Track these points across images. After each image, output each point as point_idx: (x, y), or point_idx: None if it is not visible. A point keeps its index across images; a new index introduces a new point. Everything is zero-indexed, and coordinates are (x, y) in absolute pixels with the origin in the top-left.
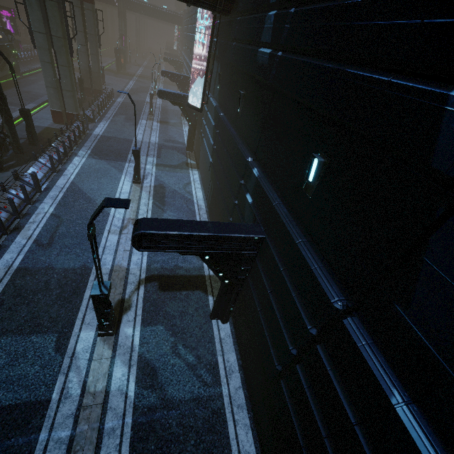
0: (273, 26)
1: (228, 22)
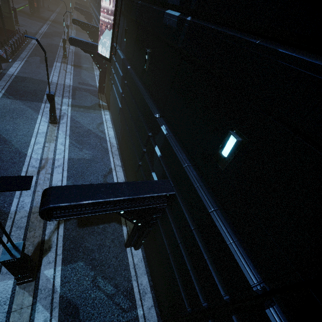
0: None
1: None
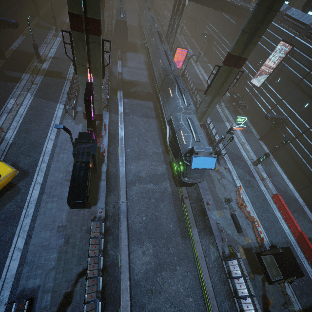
0: None
1: None
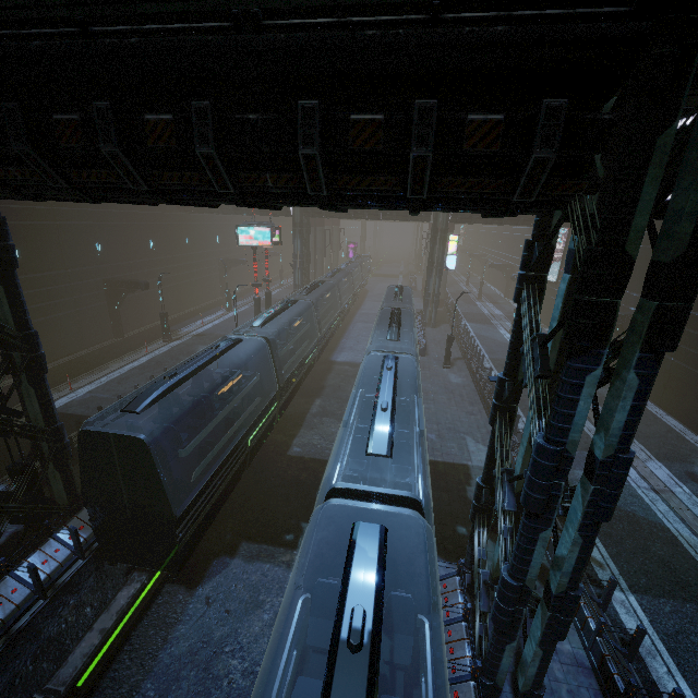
0: None
1: None
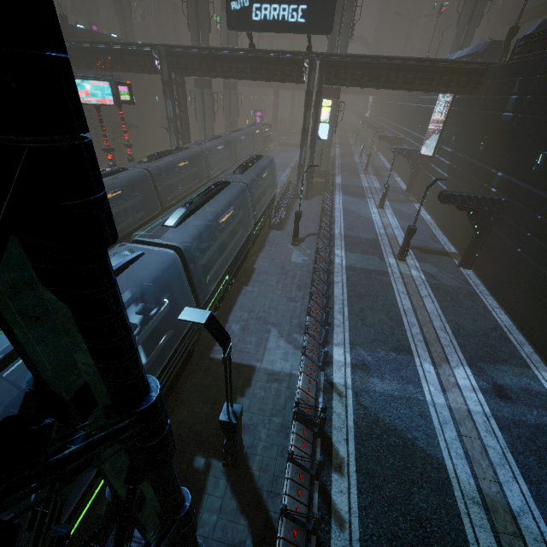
0: (515, 103)
1: (469, 98)
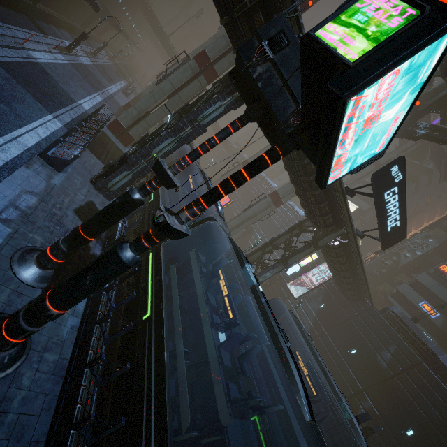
0: (390, 360)
1: (342, 297)
